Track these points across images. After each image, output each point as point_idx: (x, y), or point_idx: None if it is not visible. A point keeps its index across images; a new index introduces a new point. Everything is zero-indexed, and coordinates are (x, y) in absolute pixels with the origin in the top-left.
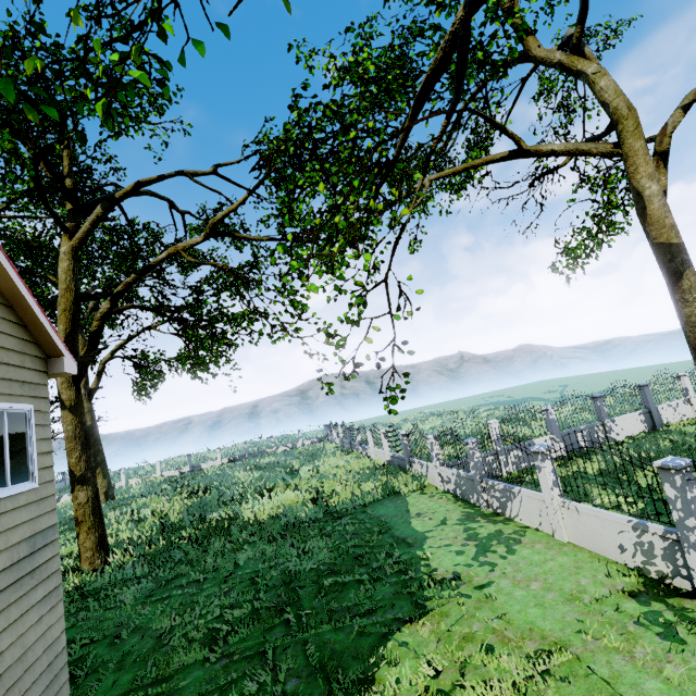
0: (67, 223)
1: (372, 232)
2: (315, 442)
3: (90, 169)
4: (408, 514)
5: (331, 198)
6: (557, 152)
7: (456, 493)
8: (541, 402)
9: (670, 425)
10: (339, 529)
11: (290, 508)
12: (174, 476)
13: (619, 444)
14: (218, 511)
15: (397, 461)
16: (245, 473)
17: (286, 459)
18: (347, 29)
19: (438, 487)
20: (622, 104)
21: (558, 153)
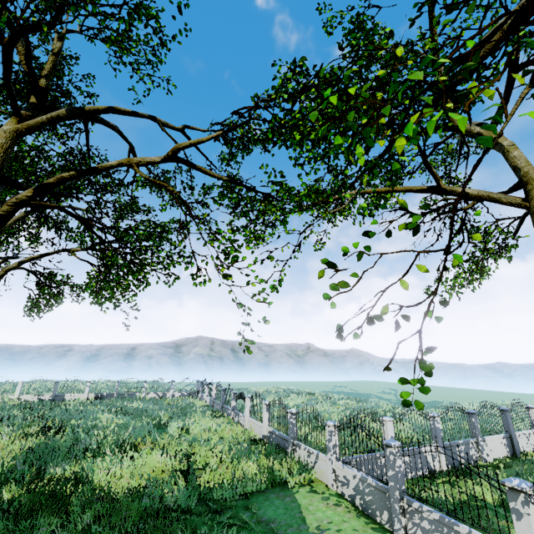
0: (23, 110)
1: (327, 203)
2: (185, 395)
3: (70, 94)
4: (306, 527)
5: (311, 151)
6: (470, 195)
7: (354, 501)
8: (383, 401)
9: (527, 454)
10: (218, 533)
11: (157, 483)
12: (31, 402)
13: (491, 466)
14: (63, 465)
15: (276, 439)
16: (109, 416)
17: (154, 408)
18: (352, 32)
19: (329, 486)
20: (532, 171)
21: (470, 196)
